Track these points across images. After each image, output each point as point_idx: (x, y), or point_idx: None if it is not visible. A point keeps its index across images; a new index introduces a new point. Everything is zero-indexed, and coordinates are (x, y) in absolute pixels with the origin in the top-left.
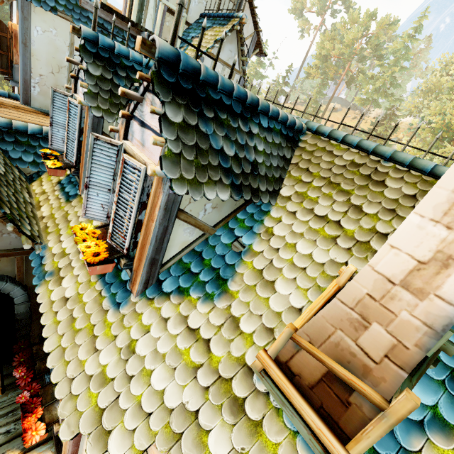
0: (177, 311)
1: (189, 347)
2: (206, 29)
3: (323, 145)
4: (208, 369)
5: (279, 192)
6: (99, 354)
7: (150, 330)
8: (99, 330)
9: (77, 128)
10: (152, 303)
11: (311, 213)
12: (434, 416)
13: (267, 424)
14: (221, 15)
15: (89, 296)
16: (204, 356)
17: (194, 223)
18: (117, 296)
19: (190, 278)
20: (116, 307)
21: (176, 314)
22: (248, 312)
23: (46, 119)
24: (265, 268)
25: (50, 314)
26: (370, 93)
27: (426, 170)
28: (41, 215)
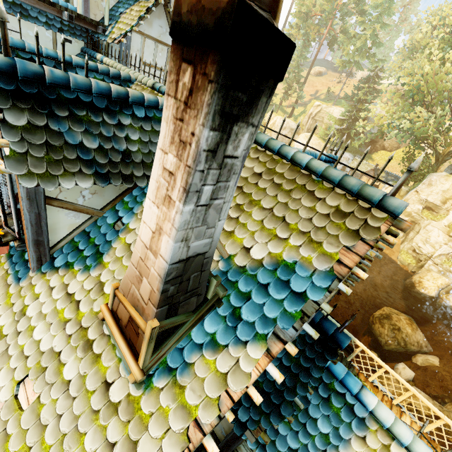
0: (62, 281)
1: (64, 308)
2: (133, 3)
3: None
4: (75, 322)
5: None
6: None
7: (39, 297)
8: (2, 300)
9: None
10: (45, 276)
11: None
12: (211, 339)
13: (104, 355)
14: None
15: None
16: (74, 313)
17: (73, 208)
18: (19, 272)
19: (77, 254)
20: (17, 281)
21: (61, 283)
22: (112, 278)
23: None
24: (134, 242)
25: None
26: (352, 55)
27: (275, 150)
28: None
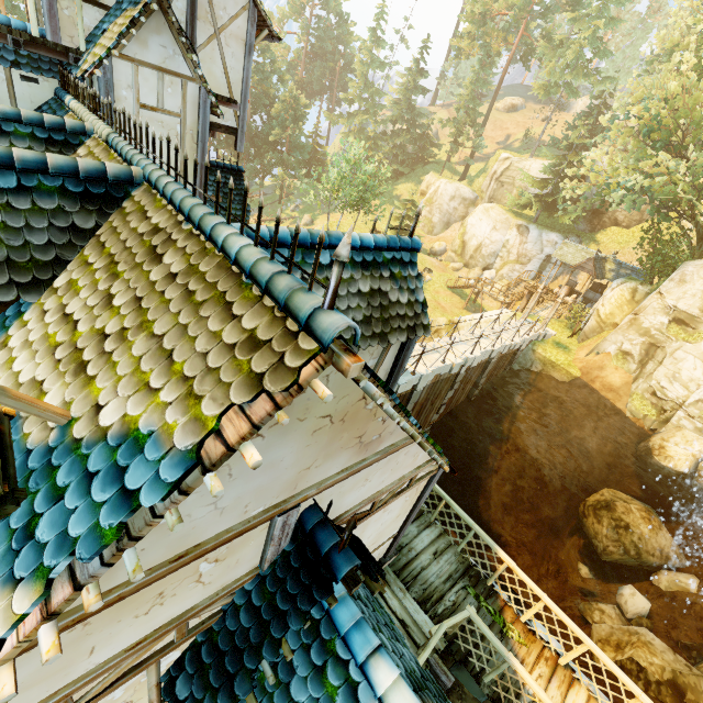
0: None
1: None
2: (119, 14)
3: (147, 201)
4: None
5: (52, 282)
6: None
7: None
8: None
9: None
10: None
11: (62, 311)
12: None
13: None
14: None
15: None
16: None
17: None
18: None
19: None
20: None
21: None
22: None
23: None
24: None
25: None
26: (559, 74)
27: (207, 233)
28: None
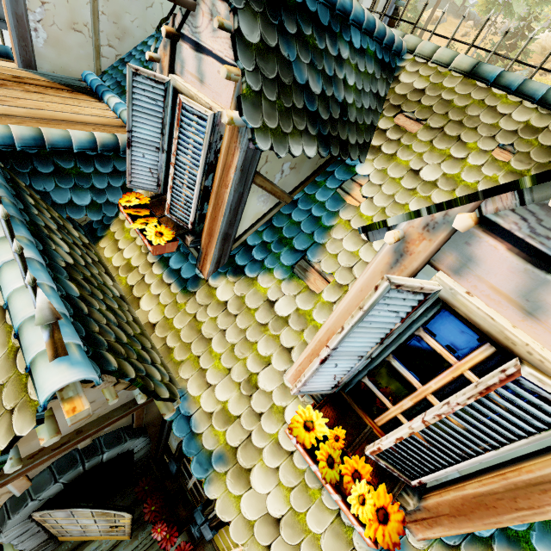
0: None
1: None
2: None
3: None
4: None
5: None
6: None
7: None
8: None
9: (201, 163)
10: None
11: None
12: None
13: None
14: None
15: (318, 522)
16: None
17: None
18: None
19: None
20: None
21: None
22: None
23: (78, 103)
24: None
25: (257, 550)
26: None
27: None
28: (146, 319)
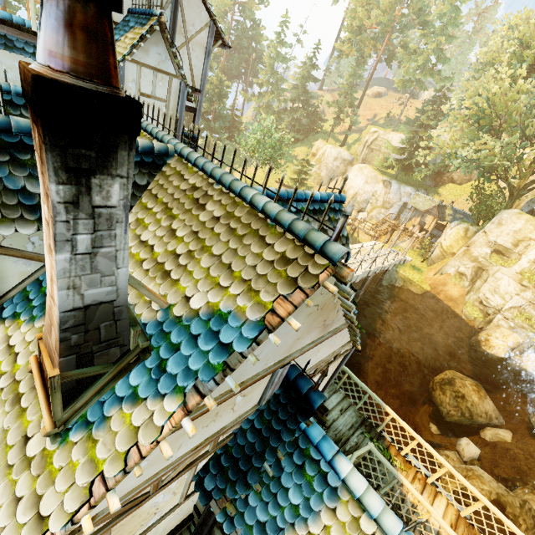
0: (6, 333)
1: (3, 360)
2: (128, 30)
3: (181, 168)
4: (9, 375)
5: None
6: None
7: None
8: None
9: None
10: None
11: (138, 239)
12: (133, 392)
13: (30, 409)
14: (144, 12)
15: None
16: (11, 366)
17: (21, 255)
18: None
19: (26, 304)
20: None
21: (4, 335)
22: None
23: None
24: None
25: None
26: (412, 73)
27: (237, 192)
28: None
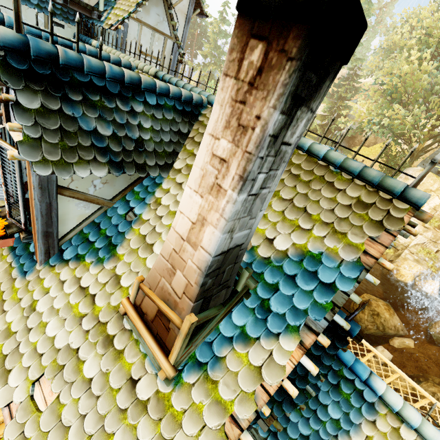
0: (73, 274)
1: (78, 302)
2: None
3: None
4: (91, 317)
5: (172, 165)
6: (6, 314)
7: (49, 292)
8: (7, 295)
9: None
10: (54, 269)
11: None
12: (241, 332)
13: (127, 351)
14: None
15: (0, 268)
16: (90, 307)
17: (84, 198)
18: (25, 266)
19: (87, 246)
20: (23, 275)
21: (72, 277)
22: (129, 270)
23: None
24: (149, 233)
25: None
26: None
27: None
28: None
